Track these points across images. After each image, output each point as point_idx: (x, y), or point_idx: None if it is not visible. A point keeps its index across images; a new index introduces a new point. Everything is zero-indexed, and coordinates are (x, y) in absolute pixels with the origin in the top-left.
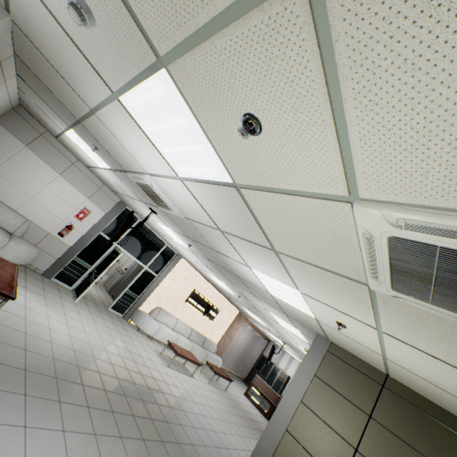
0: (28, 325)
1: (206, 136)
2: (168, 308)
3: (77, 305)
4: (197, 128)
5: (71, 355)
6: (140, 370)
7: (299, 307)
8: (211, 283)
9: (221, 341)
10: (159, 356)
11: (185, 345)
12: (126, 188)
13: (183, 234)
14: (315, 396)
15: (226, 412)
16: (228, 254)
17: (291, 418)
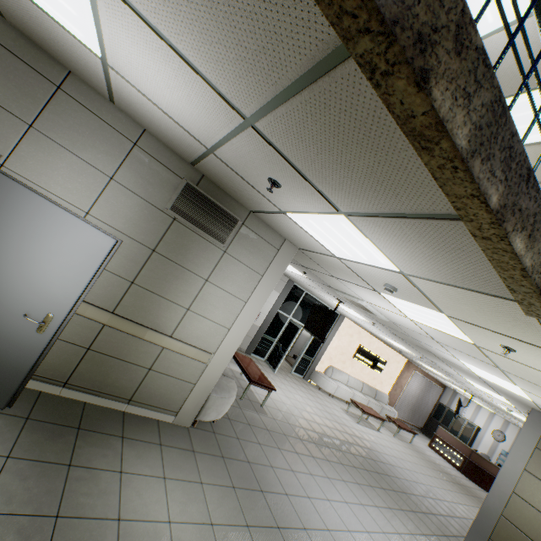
0: (275, 403)
1: (460, 330)
2: (338, 365)
3: (277, 376)
4: (454, 327)
5: (307, 423)
6: (345, 430)
7: (513, 391)
8: (376, 337)
9: (391, 392)
10: (346, 414)
11: (361, 400)
12: (315, 285)
13: (372, 319)
14: (539, 466)
15: (422, 466)
16: (432, 346)
17: (516, 482)
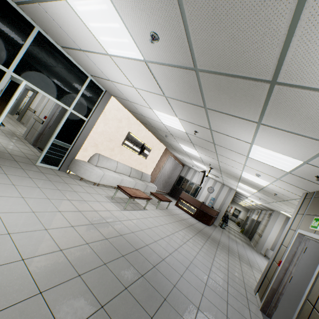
0: None
1: None
2: (106, 153)
3: None
4: None
5: None
6: (102, 233)
7: None
8: (145, 124)
9: (153, 173)
10: (112, 202)
11: (129, 183)
12: None
13: None
14: None
15: (180, 231)
16: None
17: None
